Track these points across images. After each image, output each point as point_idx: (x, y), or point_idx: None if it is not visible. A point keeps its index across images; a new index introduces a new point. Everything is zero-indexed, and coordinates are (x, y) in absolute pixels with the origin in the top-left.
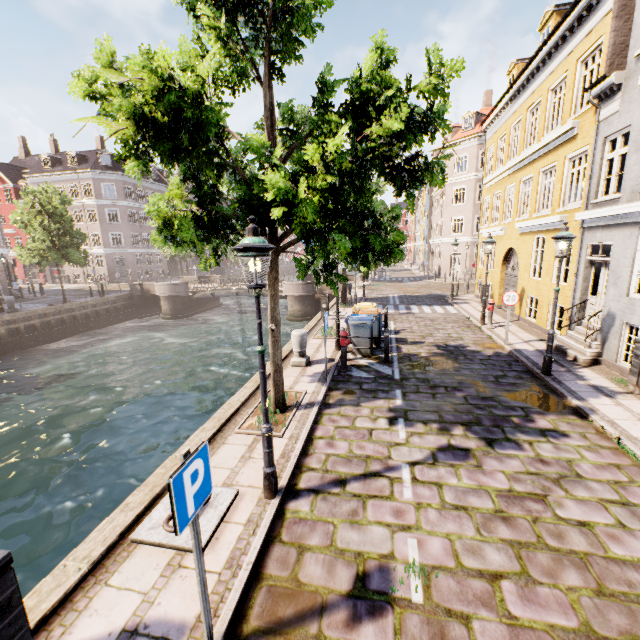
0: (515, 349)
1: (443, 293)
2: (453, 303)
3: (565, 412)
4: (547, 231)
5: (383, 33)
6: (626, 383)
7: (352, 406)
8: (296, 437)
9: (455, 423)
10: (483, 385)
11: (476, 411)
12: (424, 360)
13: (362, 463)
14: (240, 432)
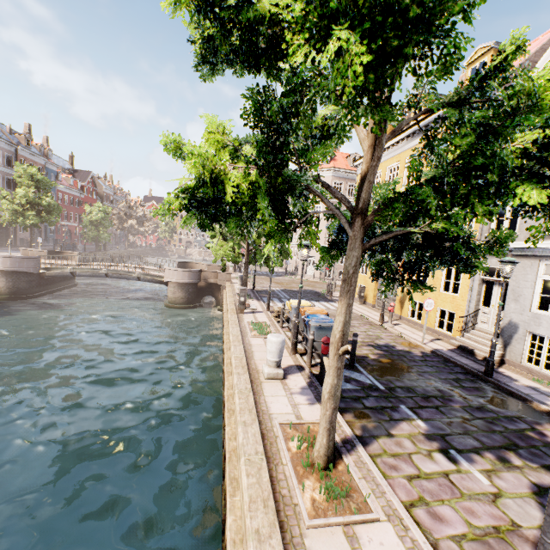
0: (434, 349)
1: (314, 289)
2: (335, 300)
3: (548, 419)
4: None
5: (524, 31)
6: (547, 383)
7: (386, 437)
8: (395, 515)
9: (500, 448)
10: (459, 392)
11: (494, 427)
12: (380, 363)
13: (506, 546)
14: (316, 525)
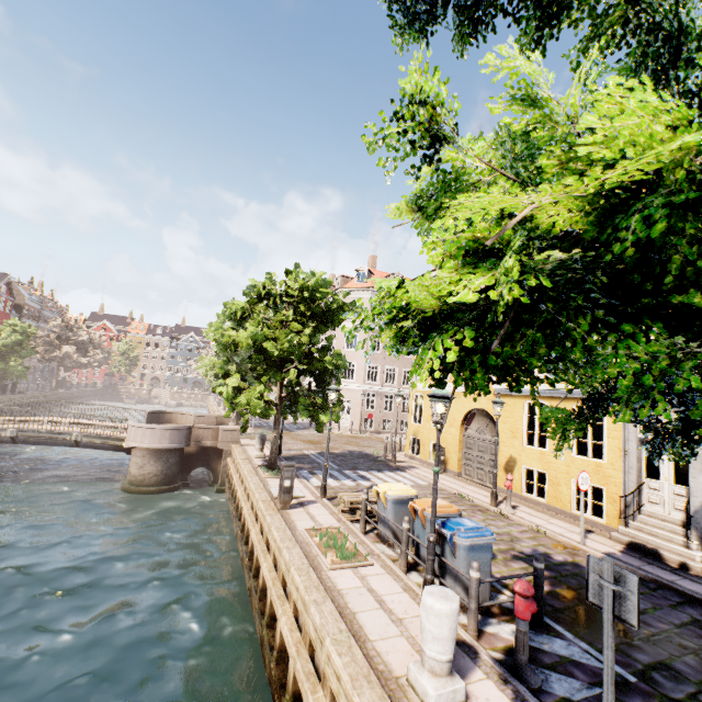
0: (605, 553)
1: (362, 450)
2: (403, 467)
3: None
4: (552, 398)
5: None
6: None
7: None
8: None
9: None
10: None
11: None
12: (567, 602)
13: None
14: None
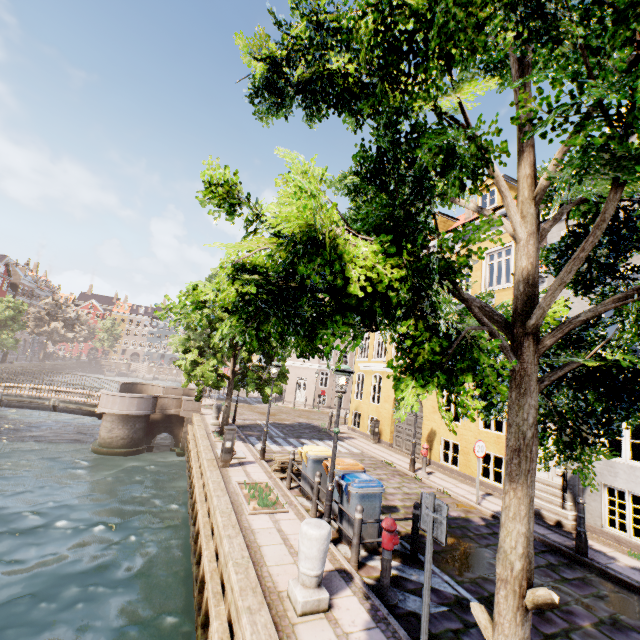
0: (495, 512)
1: (311, 422)
2: (343, 438)
3: None
4: None
5: None
6: None
7: None
8: None
9: None
10: (569, 592)
11: None
12: (446, 546)
13: None
14: None
